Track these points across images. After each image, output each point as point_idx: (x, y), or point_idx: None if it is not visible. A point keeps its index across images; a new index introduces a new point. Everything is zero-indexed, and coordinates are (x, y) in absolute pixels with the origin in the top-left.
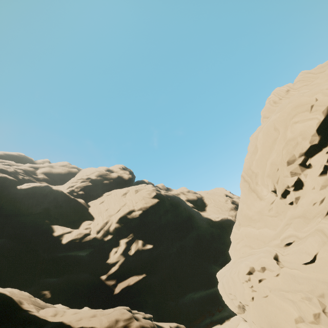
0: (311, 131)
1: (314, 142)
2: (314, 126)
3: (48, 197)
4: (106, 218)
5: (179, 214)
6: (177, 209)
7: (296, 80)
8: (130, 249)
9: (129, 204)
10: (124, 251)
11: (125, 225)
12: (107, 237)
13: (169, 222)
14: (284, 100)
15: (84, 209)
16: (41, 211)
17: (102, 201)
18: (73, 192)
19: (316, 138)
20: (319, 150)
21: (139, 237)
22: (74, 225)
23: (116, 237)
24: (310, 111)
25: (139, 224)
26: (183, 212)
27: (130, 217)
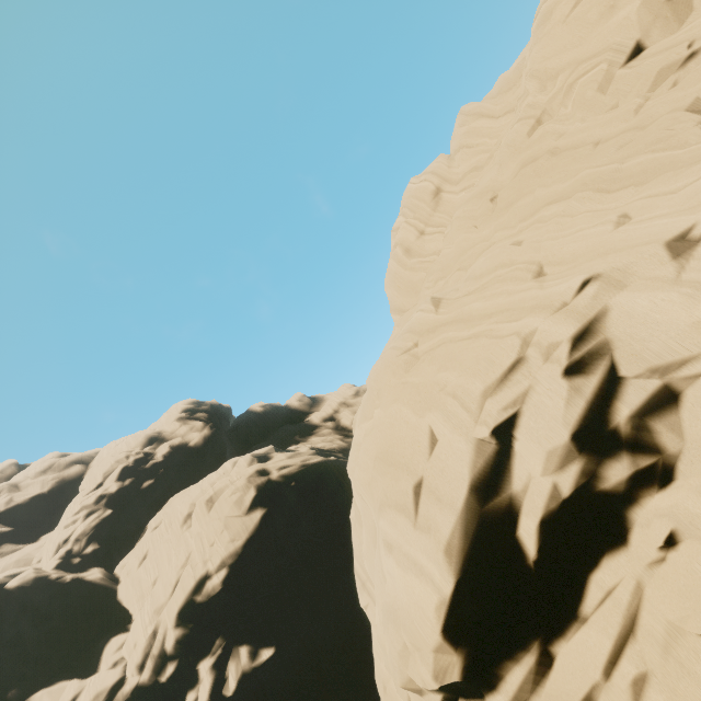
0: (429, 636)
1: (450, 676)
2: (432, 619)
3: (4, 613)
4: (151, 620)
5: (329, 506)
6: (319, 499)
7: (455, 145)
8: (226, 681)
9: (197, 554)
10: (214, 692)
11: (197, 623)
12: (166, 671)
13: (309, 541)
14: (429, 239)
15: (107, 597)
16: (2, 655)
17: (142, 554)
18: (70, 560)
19: (451, 662)
20: (476, 690)
21: (238, 638)
22: (88, 661)
23: (188, 660)
24: (414, 516)
25: (231, 603)
26: (337, 496)
27: (203, 599)
